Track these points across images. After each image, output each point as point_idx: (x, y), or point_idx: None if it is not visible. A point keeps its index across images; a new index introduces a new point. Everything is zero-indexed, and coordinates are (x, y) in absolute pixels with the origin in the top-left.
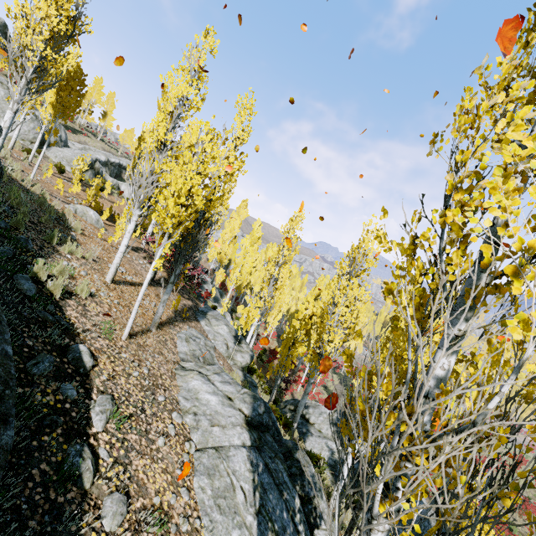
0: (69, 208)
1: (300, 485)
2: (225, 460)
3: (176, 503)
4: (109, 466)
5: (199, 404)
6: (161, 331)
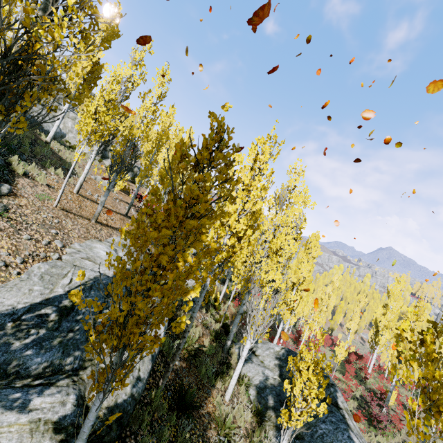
0: (92, 176)
1: None
2: (76, 269)
3: (5, 256)
4: None
5: (89, 250)
6: (102, 226)
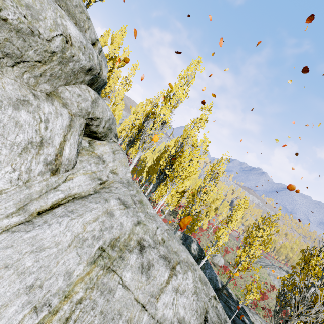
0: None
1: None
2: None
3: None
4: None
5: None
6: None
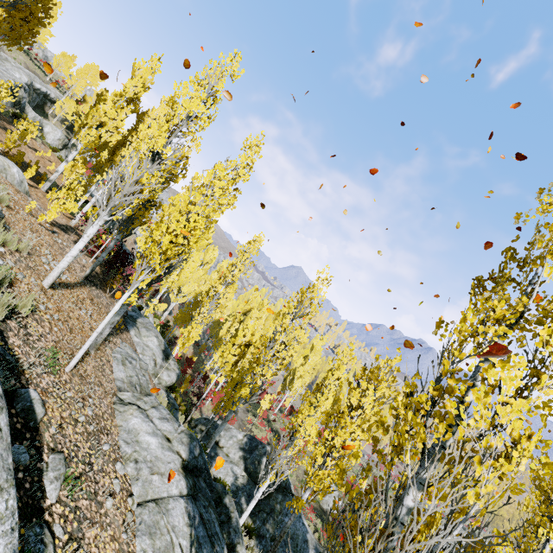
0: None
1: (227, 533)
2: (165, 514)
3: None
4: (67, 547)
5: (140, 448)
6: (98, 351)
